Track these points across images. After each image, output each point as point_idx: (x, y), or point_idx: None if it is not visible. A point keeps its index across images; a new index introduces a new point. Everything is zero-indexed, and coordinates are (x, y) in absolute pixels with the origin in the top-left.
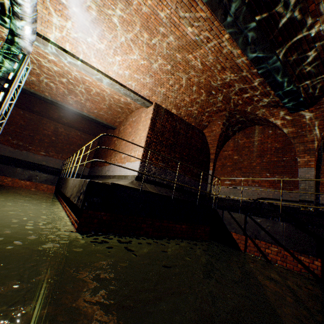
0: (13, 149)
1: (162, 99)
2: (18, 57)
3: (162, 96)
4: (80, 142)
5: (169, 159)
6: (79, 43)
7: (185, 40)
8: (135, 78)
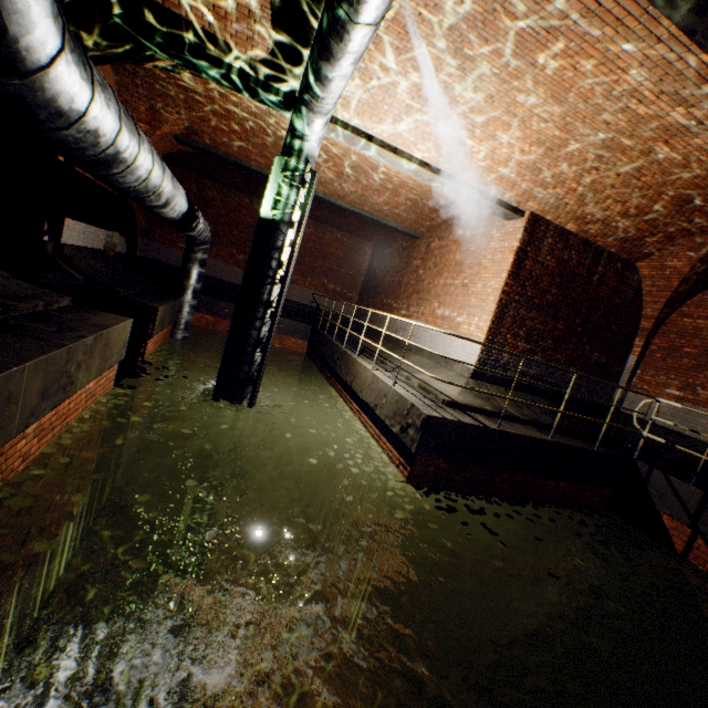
0: (240, 270)
1: (549, 207)
2: (303, 178)
3: (551, 202)
4: (340, 252)
5: (540, 334)
6: (398, 124)
7: (658, 122)
8: (497, 173)
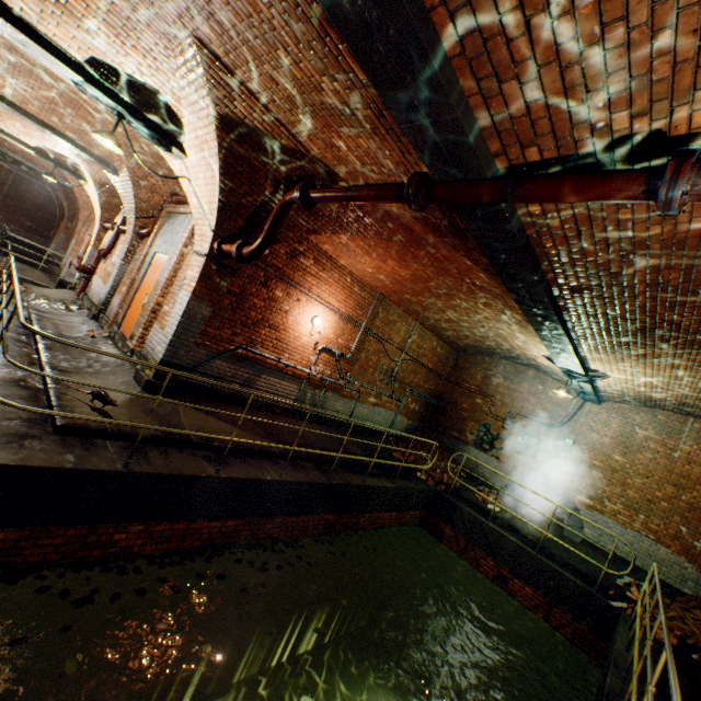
0: None
1: None
2: None
3: None
4: None
5: None
6: None
7: None
8: None
